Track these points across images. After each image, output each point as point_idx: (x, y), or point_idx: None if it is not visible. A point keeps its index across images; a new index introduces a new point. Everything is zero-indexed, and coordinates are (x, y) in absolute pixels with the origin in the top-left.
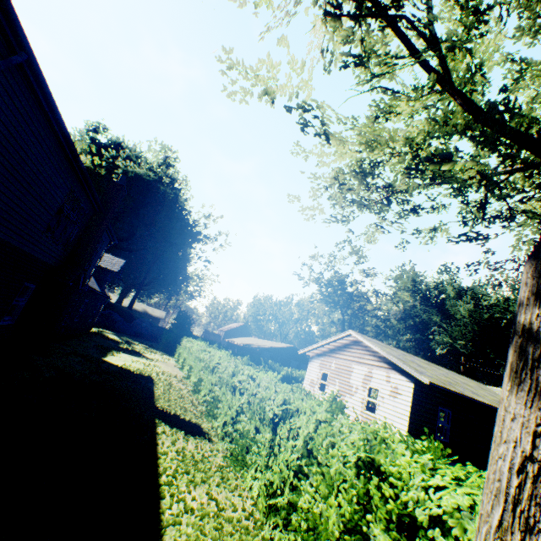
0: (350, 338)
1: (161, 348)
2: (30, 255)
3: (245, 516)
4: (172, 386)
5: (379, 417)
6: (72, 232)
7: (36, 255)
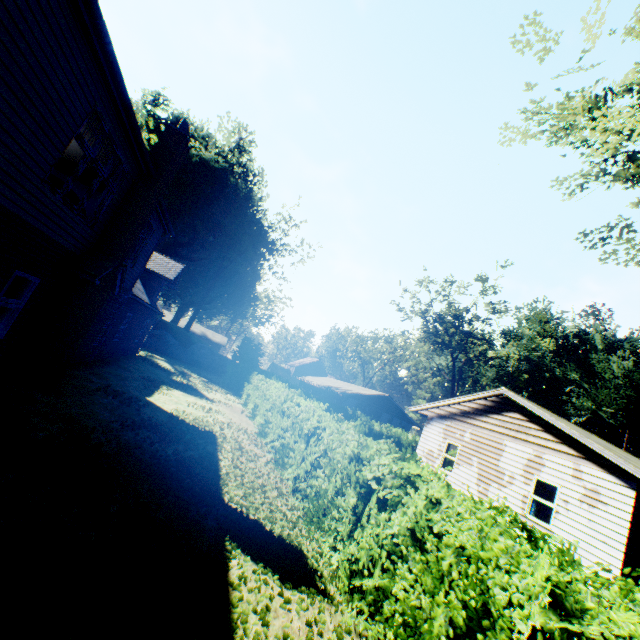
0: (499, 400)
1: (224, 384)
2: (19, 220)
3: None
4: (243, 452)
5: (557, 531)
6: (103, 201)
7: (34, 224)
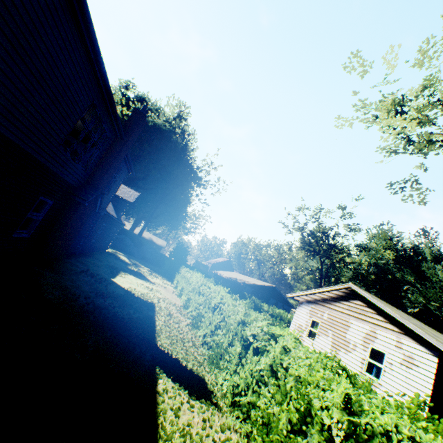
0: (348, 291)
1: (162, 273)
2: (45, 167)
3: None
4: (171, 317)
5: (384, 384)
6: (93, 154)
7: (53, 169)
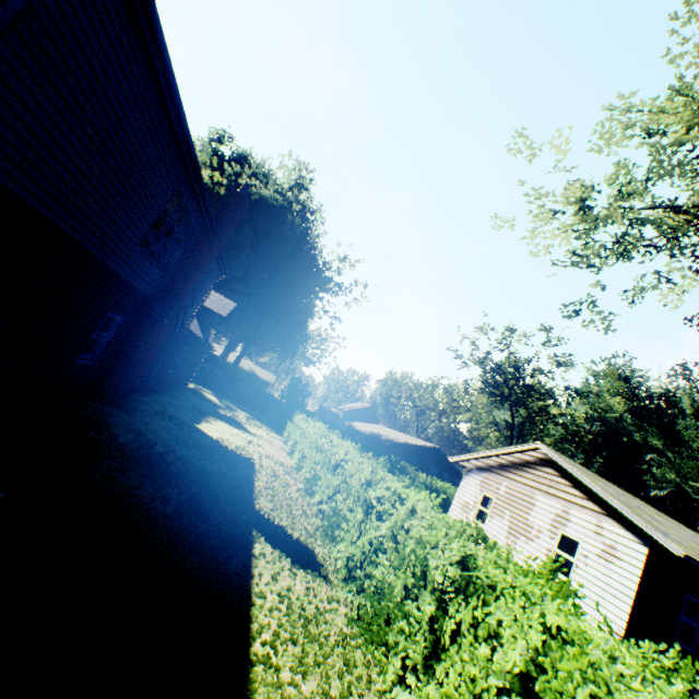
0: (535, 454)
1: (267, 421)
2: (117, 275)
3: None
4: (277, 479)
5: (575, 584)
6: (174, 254)
7: (126, 277)
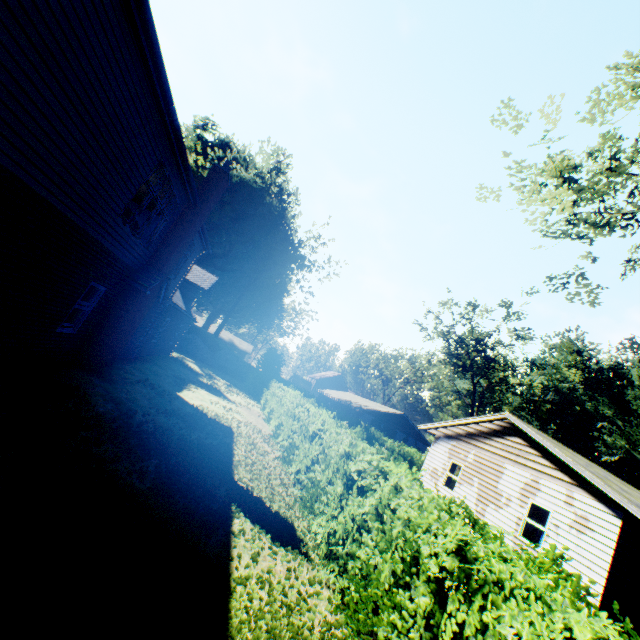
0: (503, 424)
1: (245, 389)
2: (99, 245)
3: None
4: (255, 447)
5: None
6: (158, 227)
7: (109, 247)
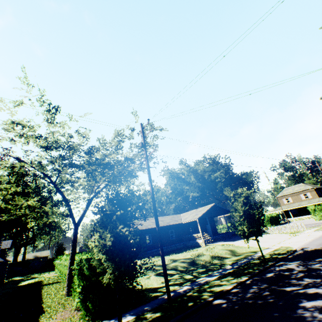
0: None
1: (49, 270)
2: None
3: (63, 286)
4: (50, 278)
5: None
6: None
7: None
